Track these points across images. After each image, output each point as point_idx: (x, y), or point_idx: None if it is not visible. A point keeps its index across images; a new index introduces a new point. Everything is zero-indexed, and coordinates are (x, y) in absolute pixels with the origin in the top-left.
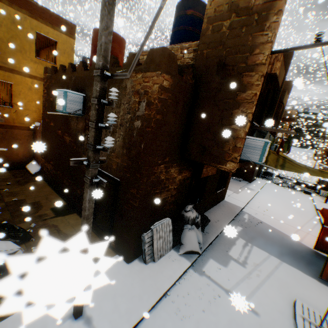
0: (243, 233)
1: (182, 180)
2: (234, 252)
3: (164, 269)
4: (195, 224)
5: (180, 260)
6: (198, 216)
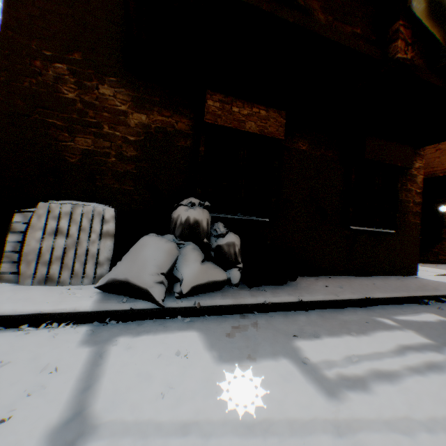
0: (441, 329)
1: (157, 130)
2: (326, 348)
3: (8, 295)
4: (201, 246)
5: (80, 296)
6: (222, 232)
